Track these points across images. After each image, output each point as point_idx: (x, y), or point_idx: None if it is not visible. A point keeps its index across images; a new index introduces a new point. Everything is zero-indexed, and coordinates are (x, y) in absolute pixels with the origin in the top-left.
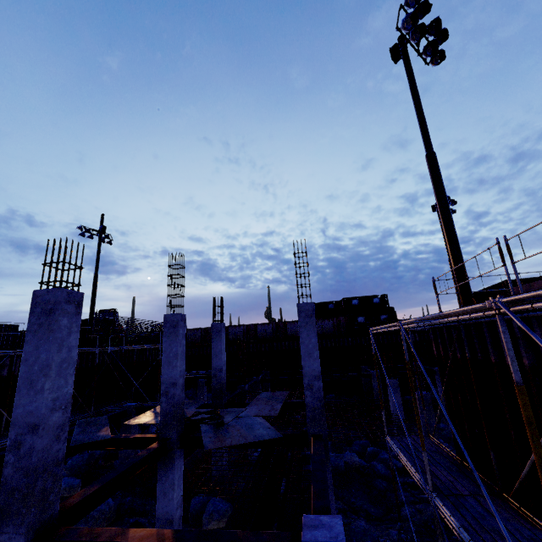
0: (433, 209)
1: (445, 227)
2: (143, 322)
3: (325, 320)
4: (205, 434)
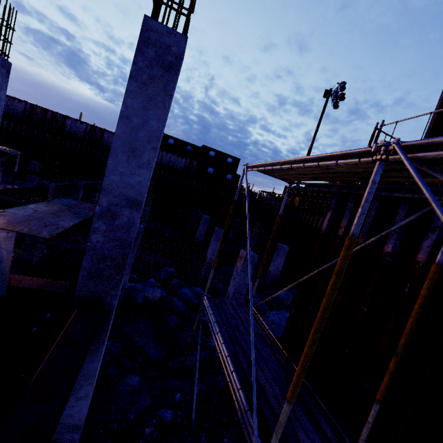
0: (325, 94)
1: None
2: None
3: (179, 157)
4: None
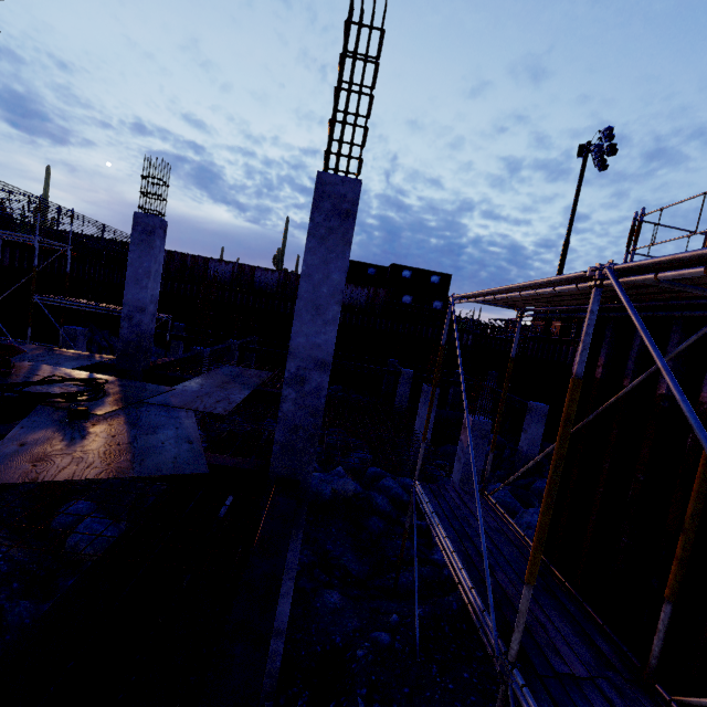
0: (579, 152)
1: None
2: (35, 200)
3: (358, 288)
4: (18, 434)
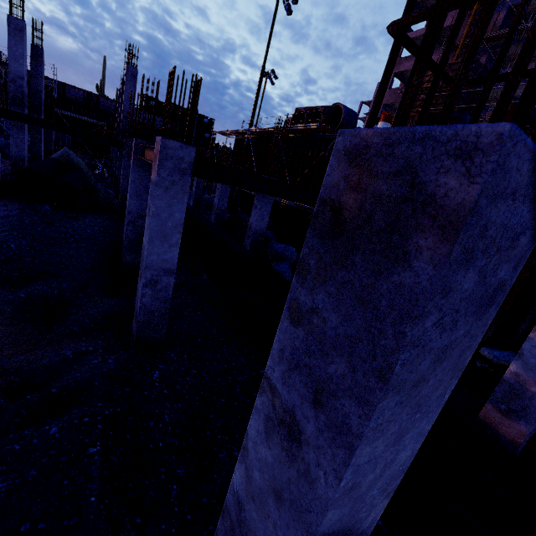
0: (265, 75)
1: (255, 103)
2: None
3: None
4: None
